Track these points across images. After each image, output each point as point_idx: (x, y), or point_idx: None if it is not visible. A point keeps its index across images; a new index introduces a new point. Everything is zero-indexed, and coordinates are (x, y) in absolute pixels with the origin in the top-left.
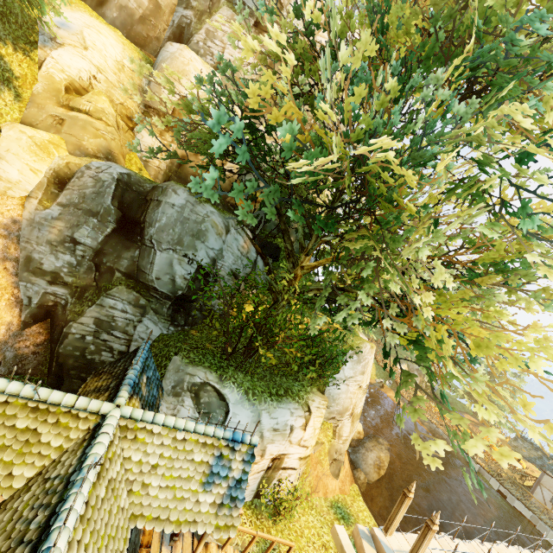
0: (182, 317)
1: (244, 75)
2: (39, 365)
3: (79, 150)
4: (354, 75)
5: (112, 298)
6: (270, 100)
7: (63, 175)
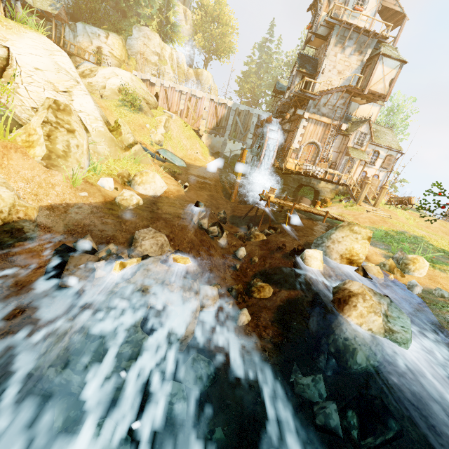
0: None
1: None
2: None
3: None
4: None
5: None
6: None
7: None
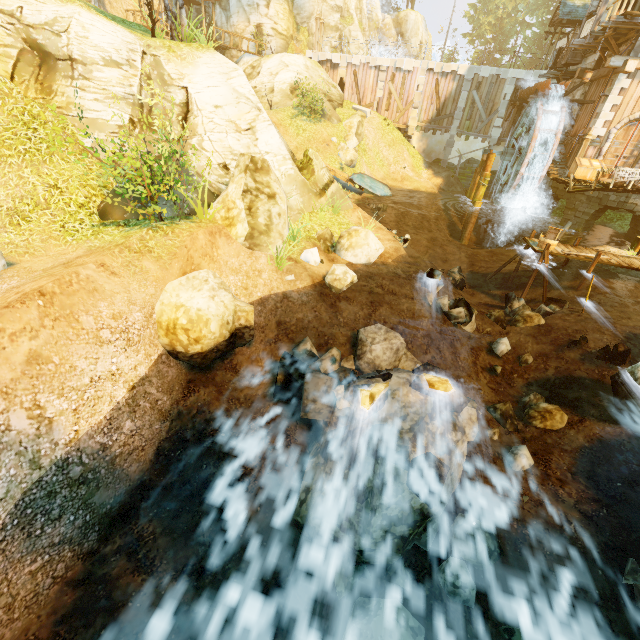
0: None
1: None
2: None
3: None
4: None
5: None
6: None
7: None
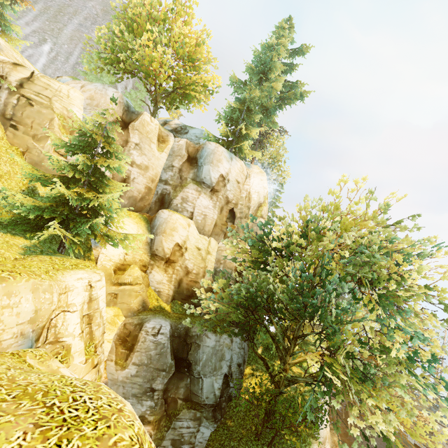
0: (219, 413)
1: (209, 220)
2: None
3: (130, 312)
4: (303, 269)
5: (180, 421)
6: (223, 226)
7: (125, 335)
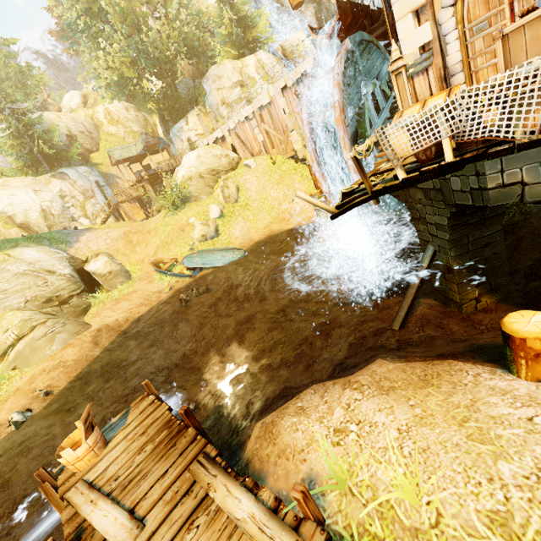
0: None
1: None
2: None
3: None
4: None
5: None
6: None
7: None
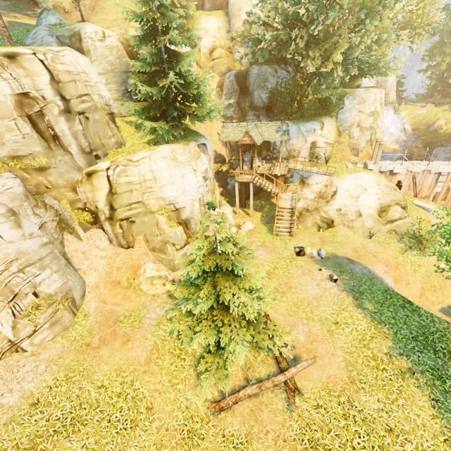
0: (271, 114)
1: None
2: (237, 147)
3: (221, 74)
4: None
5: (248, 116)
6: None
7: (220, 86)
